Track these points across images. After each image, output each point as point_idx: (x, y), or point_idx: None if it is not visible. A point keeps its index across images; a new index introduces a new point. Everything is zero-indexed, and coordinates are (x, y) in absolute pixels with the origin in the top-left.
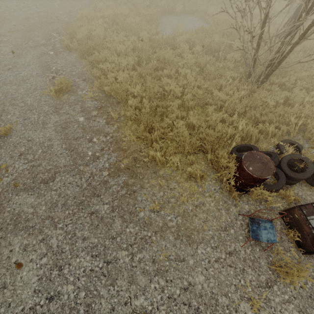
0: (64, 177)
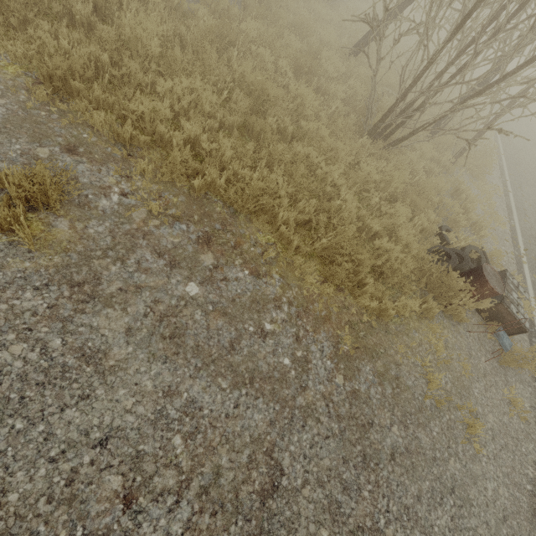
0: (292, 446)
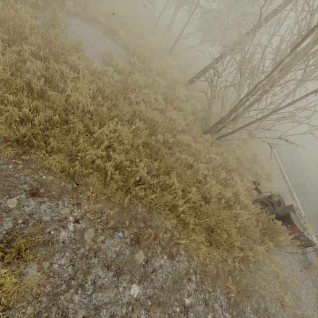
0: None
